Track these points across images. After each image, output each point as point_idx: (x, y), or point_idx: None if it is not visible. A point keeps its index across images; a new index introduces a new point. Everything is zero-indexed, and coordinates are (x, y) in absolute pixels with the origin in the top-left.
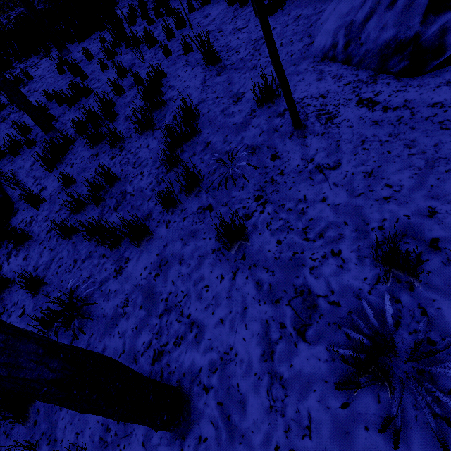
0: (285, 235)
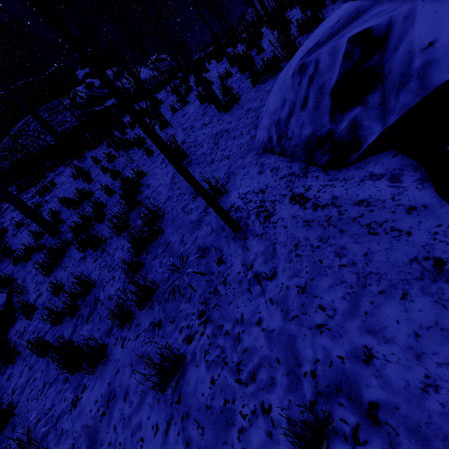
0: (219, 370)
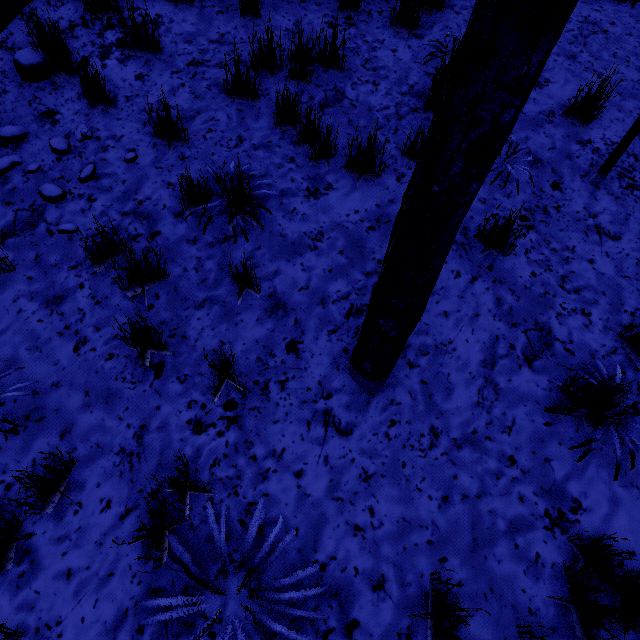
0: (542, 271)
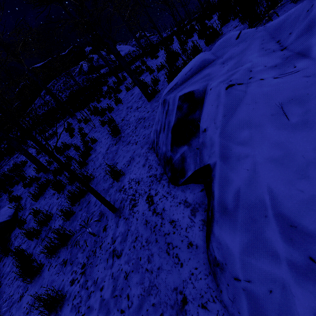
0: (74, 315)
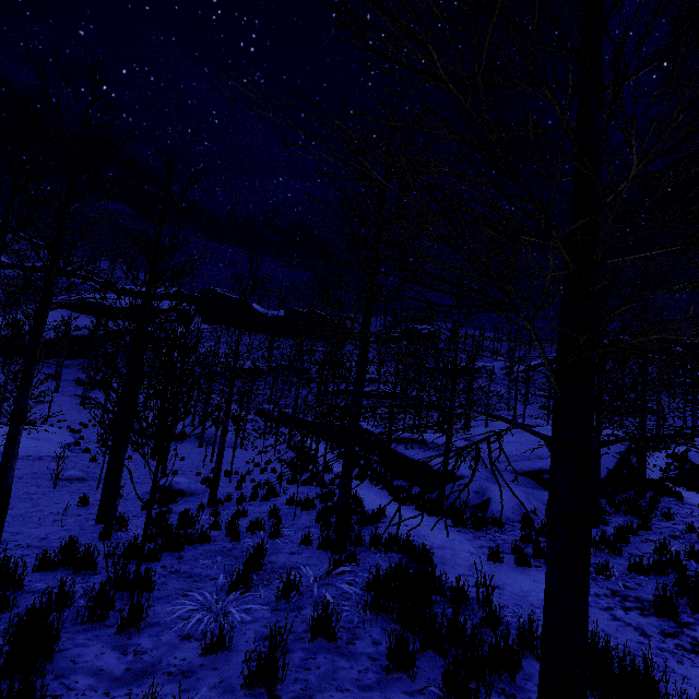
0: None
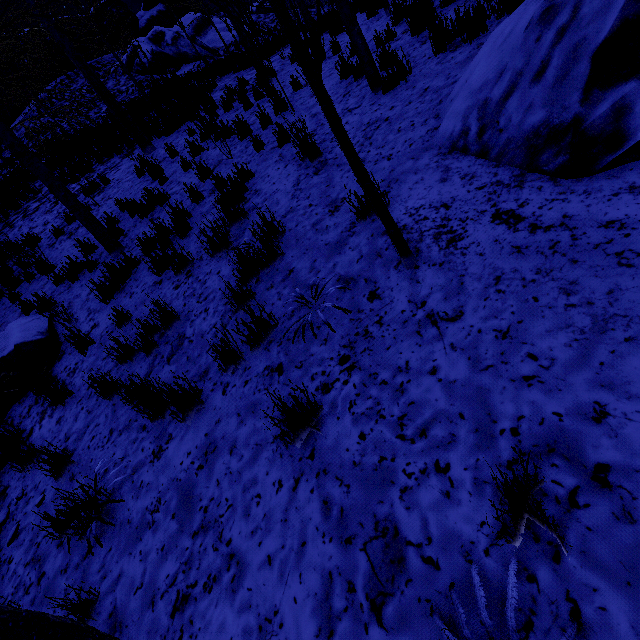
0: (372, 424)
